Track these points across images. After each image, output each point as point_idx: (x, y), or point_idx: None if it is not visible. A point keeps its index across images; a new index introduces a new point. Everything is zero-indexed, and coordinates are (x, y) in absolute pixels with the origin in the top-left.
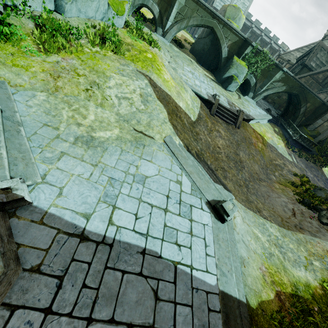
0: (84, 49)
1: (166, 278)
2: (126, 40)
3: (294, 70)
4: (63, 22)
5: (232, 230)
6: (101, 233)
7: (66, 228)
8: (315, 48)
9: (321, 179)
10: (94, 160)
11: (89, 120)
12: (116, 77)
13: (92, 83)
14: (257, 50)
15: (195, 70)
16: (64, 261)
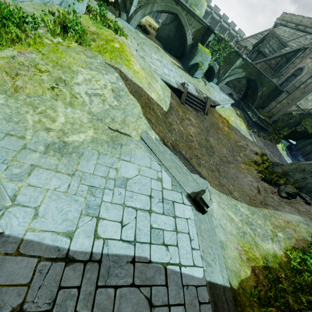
0: (44, 41)
1: (158, 282)
2: (90, 28)
3: (251, 56)
4: (14, 7)
5: (212, 219)
6: (88, 250)
7: (48, 254)
8: (268, 36)
9: (276, 155)
10: (70, 169)
11: (59, 123)
12: (83, 71)
13: (58, 80)
14: (219, 38)
15: (163, 58)
16: (50, 292)
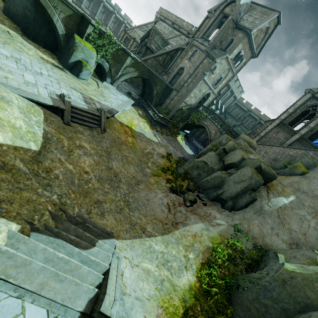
0: None
1: None
2: None
3: (141, 51)
4: None
5: None
6: None
7: None
8: (151, 32)
9: (178, 148)
10: None
11: None
12: None
13: None
14: (100, 31)
15: (21, 53)
16: None
